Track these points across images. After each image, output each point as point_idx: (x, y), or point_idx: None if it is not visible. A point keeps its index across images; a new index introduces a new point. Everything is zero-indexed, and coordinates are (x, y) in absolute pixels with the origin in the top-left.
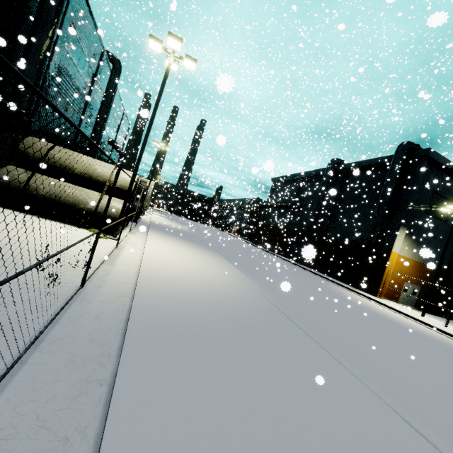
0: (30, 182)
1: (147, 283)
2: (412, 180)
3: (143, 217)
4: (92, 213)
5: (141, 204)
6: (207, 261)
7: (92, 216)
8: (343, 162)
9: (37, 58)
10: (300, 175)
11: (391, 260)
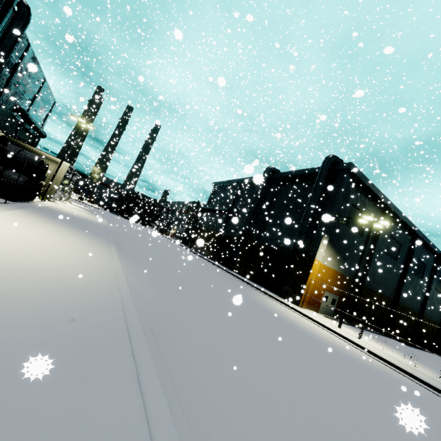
0: None
1: None
2: (335, 191)
3: (43, 202)
4: None
5: (25, 178)
6: (73, 251)
7: None
8: (278, 171)
9: None
10: (239, 181)
11: (313, 269)
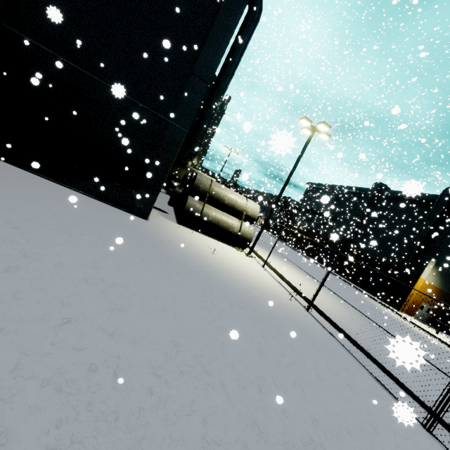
0: (203, 211)
1: (321, 307)
2: None
3: None
4: (236, 235)
5: None
6: (303, 277)
7: (235, 238)
8: (385, 187)
9: (212, 115)
10: (339, 188)
11: (417, 284)
